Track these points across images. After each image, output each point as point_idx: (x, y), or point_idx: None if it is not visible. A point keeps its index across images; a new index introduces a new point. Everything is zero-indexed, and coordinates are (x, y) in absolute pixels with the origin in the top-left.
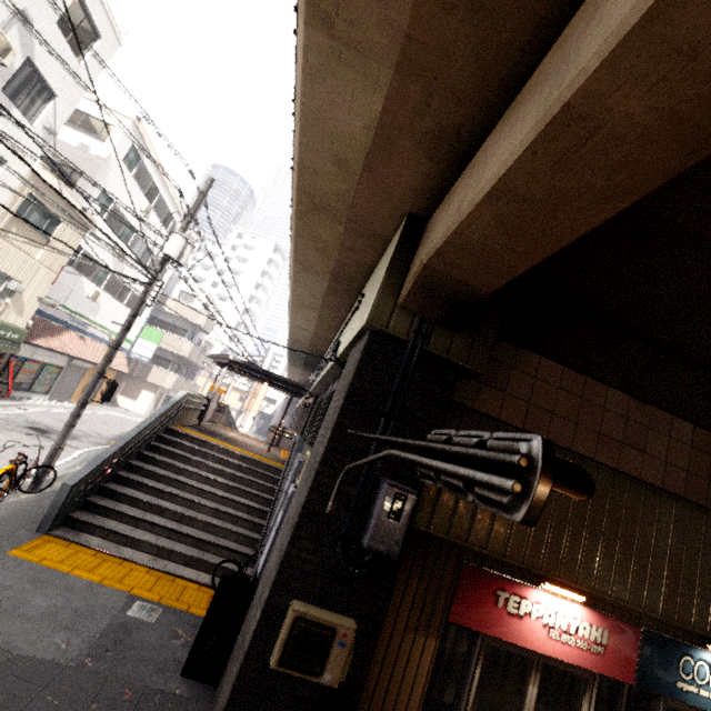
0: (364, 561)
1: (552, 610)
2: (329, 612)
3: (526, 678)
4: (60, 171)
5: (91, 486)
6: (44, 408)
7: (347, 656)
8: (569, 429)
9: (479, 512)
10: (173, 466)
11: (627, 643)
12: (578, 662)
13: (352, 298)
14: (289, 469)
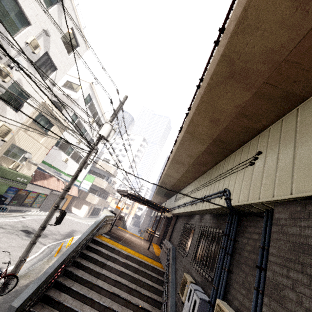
0: None
1: None
2: None
3: None
4: (38, 73)
5: (34, 300)
6: (36, 216)
7: None
8: None
9: None
10: (95, 270)
11: None
12: None
13: (222, 157)
14: (171, 276)
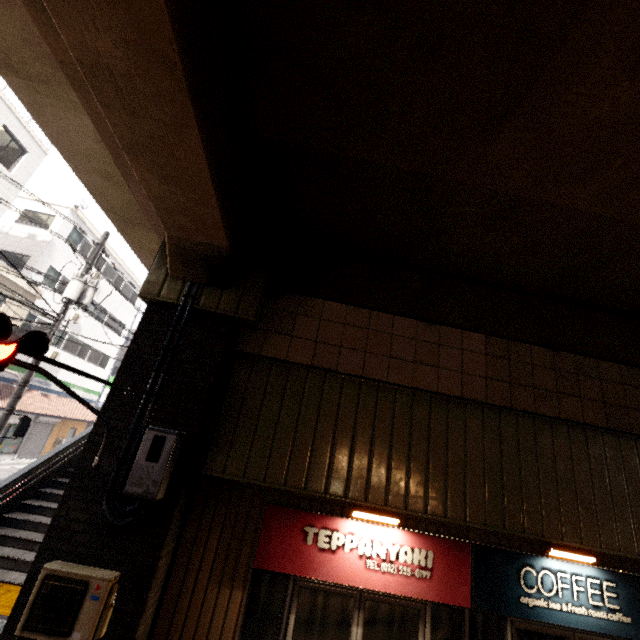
0: (131, 509)
1: (368, 539)
2: (92, 568)
3: (349, 619)
4: None
5: None
6: (10, 466)
7: (100, 609)
8: (358, 358)
9: (276, 450)
10: None
11: (456, 562)
12: (403, 591)
13: None
14: None
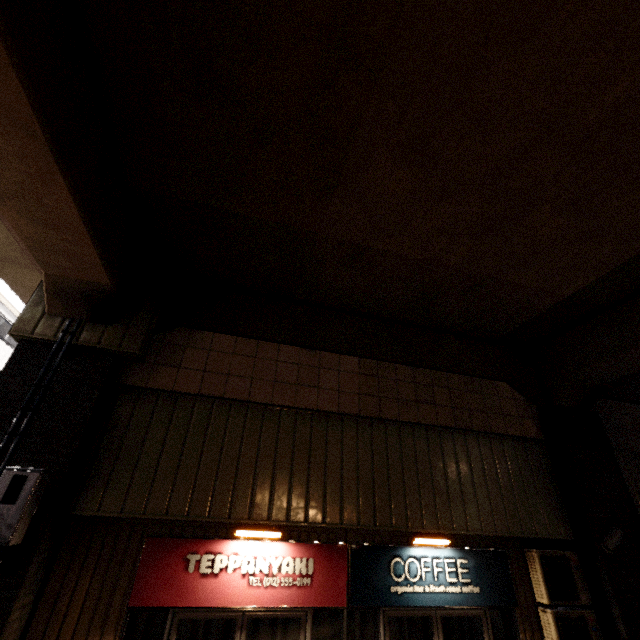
0: None
1: (251, 556)
2: None
3: None
4: None
5: None
6: None
7: None
8: (245, 384)
9: (158, 480)
10: None
11: (334, 565)
12: (285, 602)
13: None
14: None
